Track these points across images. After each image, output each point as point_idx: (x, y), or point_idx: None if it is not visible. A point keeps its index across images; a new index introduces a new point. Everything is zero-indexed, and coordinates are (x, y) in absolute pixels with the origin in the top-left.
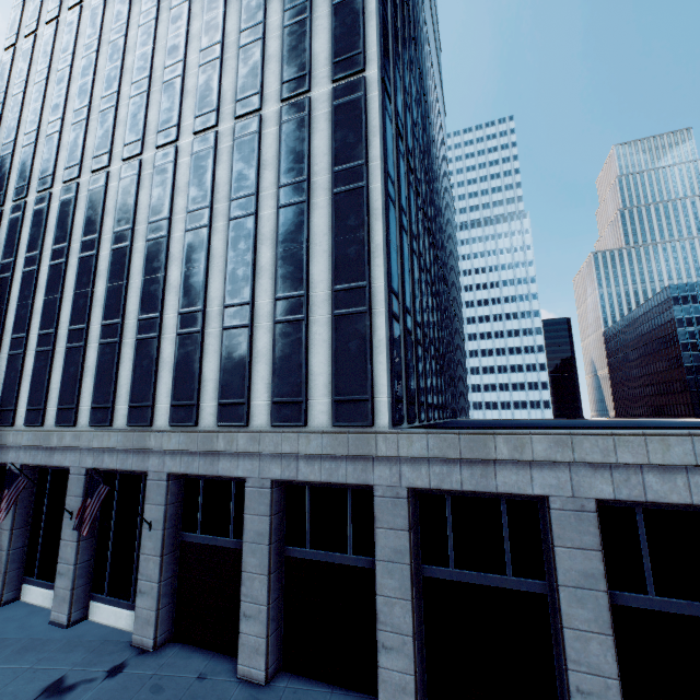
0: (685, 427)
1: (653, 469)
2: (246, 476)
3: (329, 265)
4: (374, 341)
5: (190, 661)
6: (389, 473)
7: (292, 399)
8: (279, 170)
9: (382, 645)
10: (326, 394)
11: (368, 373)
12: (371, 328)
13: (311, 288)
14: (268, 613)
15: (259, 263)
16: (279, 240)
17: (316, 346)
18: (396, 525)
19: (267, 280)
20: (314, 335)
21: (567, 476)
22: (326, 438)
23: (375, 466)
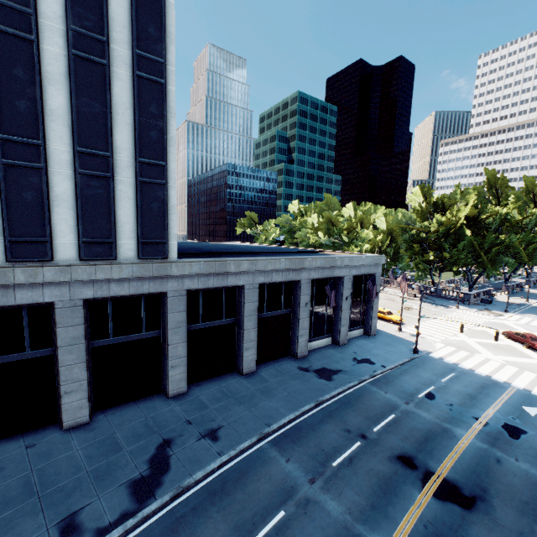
0: (264, 252)
1: (275, 271)
2: (55, 300)
3: (133, 137)
4: (169, 205)
5: (3, 448)
6: (177, 284)
7: (103, 240)
8: (69, 7)
9: (171, 367)
10: (133, 237)
11: (166, 226)
12: (167, 196)
13: (115, 151)
14: (87, 383)
15: (48, 104)
16: (76, 91)
17: (122, 201)
18: (180, 310)
19: (62, 127)
20: (120, 192)
21: (252, 276)
22: (136, 267)
23: (169, 281)
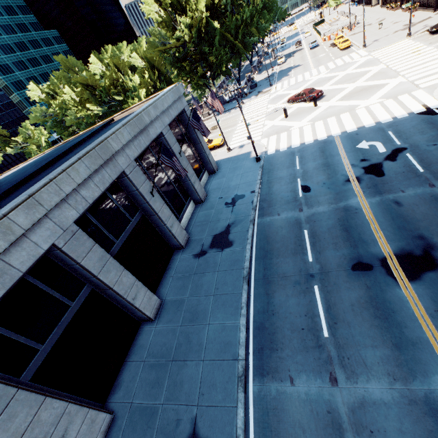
0: (41, 167)
1: (81, 187)
2: None
3: None
4: None
5: None
6: None
7: None
8: None
9: None
10: None
11: None
12: None
13: None
14: None
15: None
16: None
17: None
18: None
19: None
20: None
21: (52, 223)
22: None
23: None
